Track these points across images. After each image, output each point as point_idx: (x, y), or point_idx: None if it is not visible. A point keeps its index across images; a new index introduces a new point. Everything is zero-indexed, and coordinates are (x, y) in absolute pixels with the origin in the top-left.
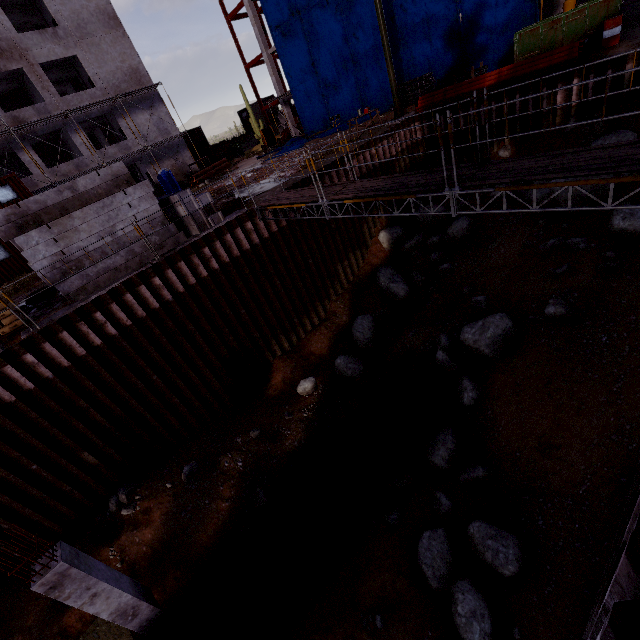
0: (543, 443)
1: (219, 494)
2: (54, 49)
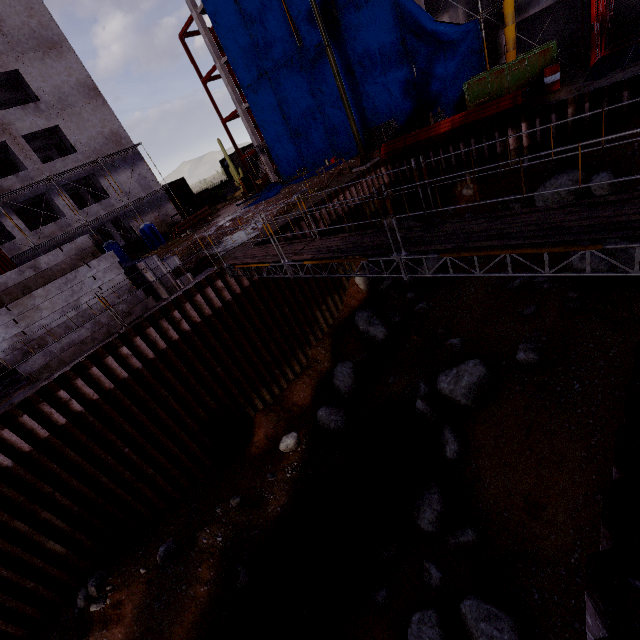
0: (529, 502)
1: (197, 577)
2: (36, 121)
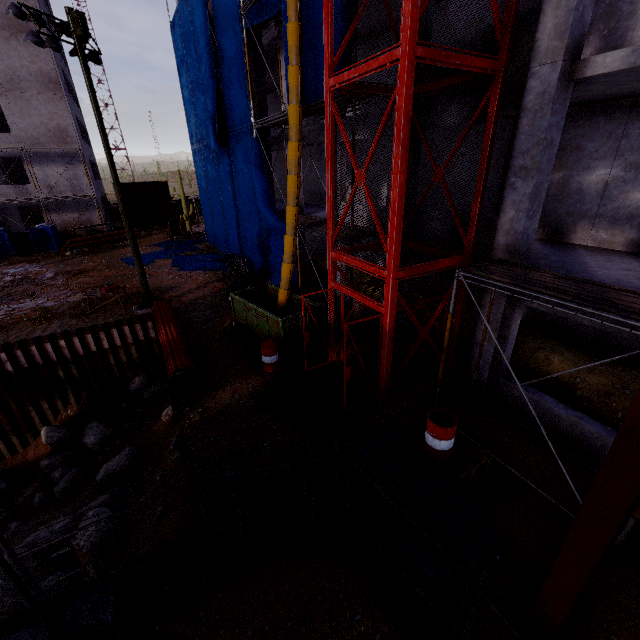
0: None
1: None
2: None
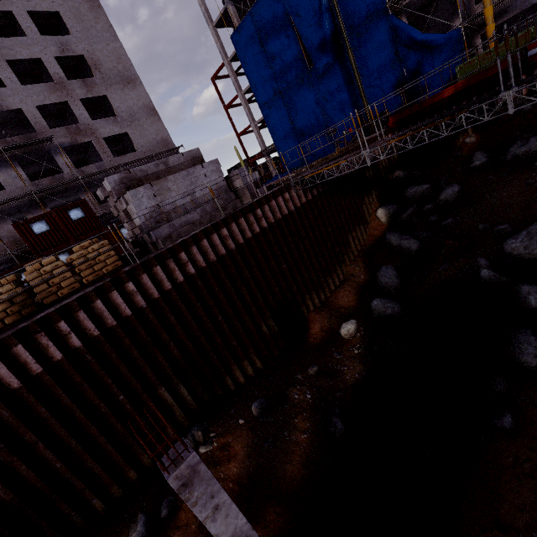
0: None
1: (295, 426)
2: (113, 129)
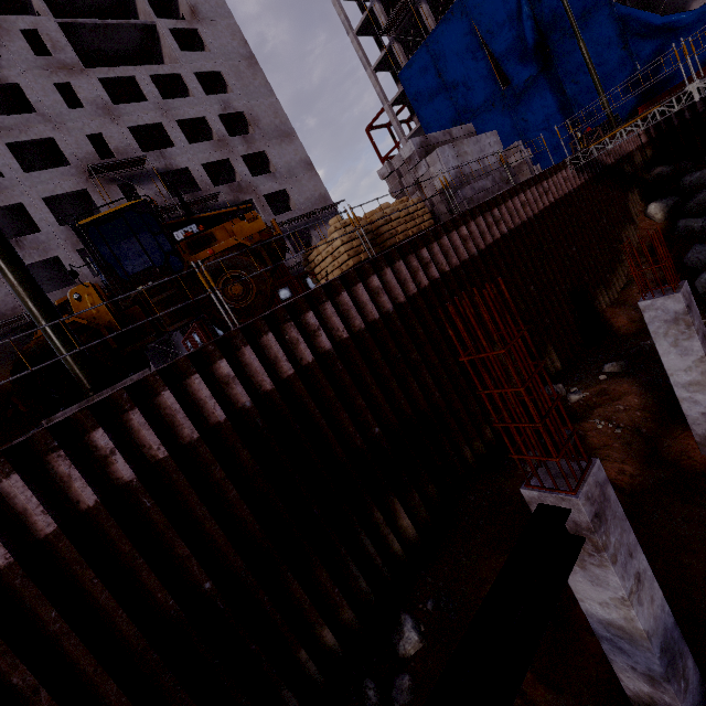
0: None
1: None
2: (273, 186)
